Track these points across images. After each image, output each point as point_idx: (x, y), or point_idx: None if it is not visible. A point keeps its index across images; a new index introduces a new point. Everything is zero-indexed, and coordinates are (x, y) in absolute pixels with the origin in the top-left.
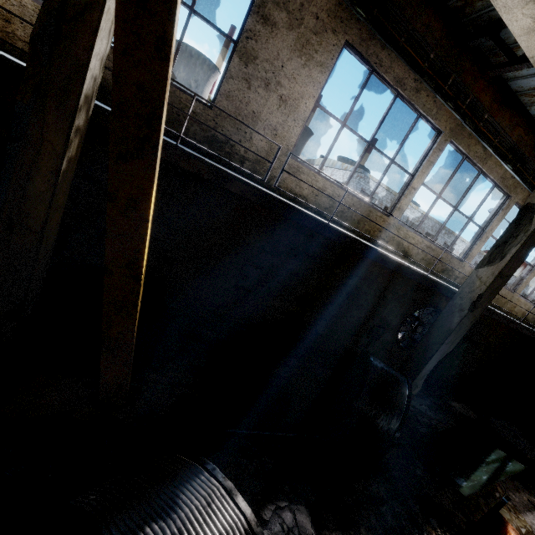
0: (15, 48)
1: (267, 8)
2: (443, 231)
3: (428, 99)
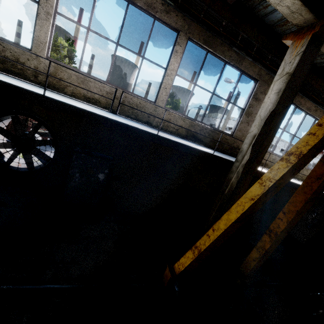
0: (169, 130)
1: (257, 95)
2: (291, 146)
3: (320, 113)
